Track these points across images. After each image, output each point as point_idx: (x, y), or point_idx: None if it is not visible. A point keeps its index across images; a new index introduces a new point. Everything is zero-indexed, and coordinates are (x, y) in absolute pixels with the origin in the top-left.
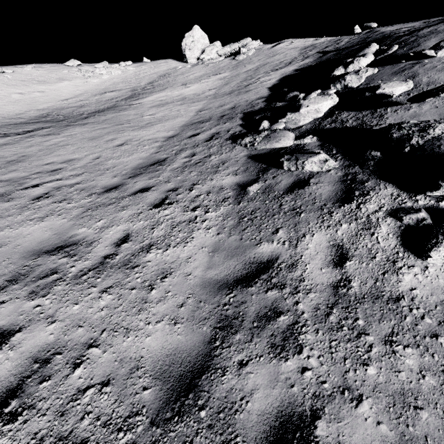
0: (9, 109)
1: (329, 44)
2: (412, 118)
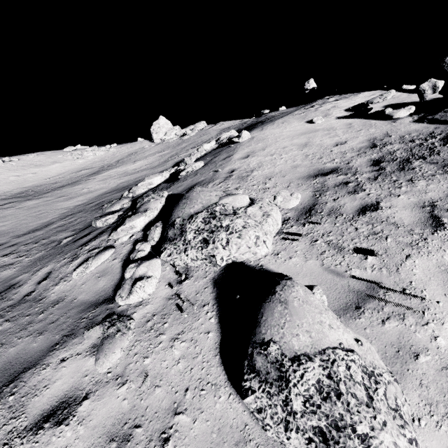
0: (1, 189)
1: (238, 126)
2: (177, 188)
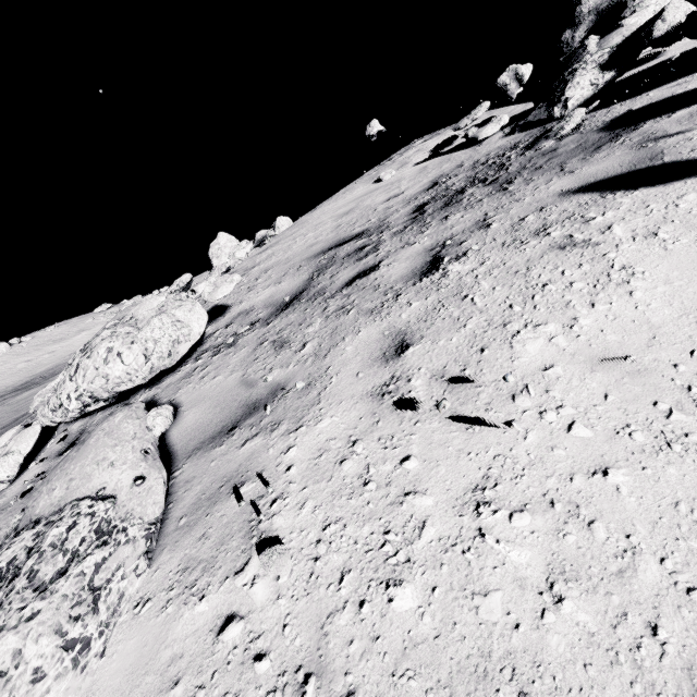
0: (4, 384)
1: None
2: None
